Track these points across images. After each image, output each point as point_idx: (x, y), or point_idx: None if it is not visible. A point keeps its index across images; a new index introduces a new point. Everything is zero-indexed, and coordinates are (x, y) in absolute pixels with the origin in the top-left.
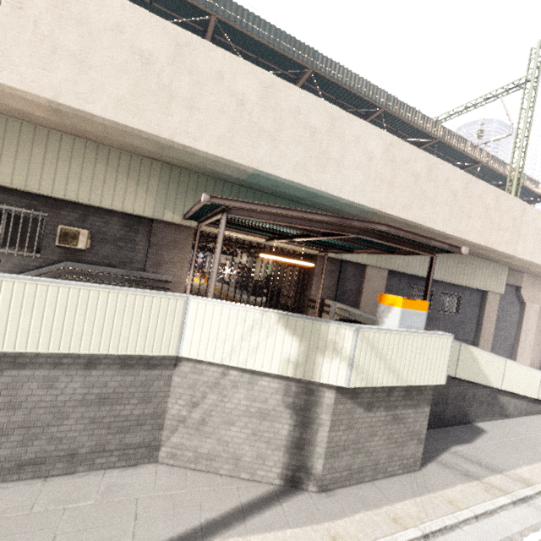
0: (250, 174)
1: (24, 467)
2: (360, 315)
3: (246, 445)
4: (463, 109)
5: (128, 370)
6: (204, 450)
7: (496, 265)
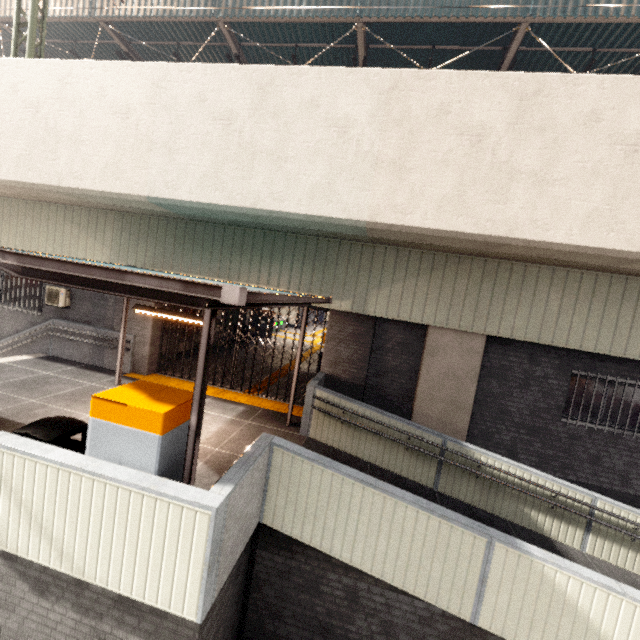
0: (155, 204)
1: None
2: (364, 417)
3: None
4: None
5: None
6: None
7: None
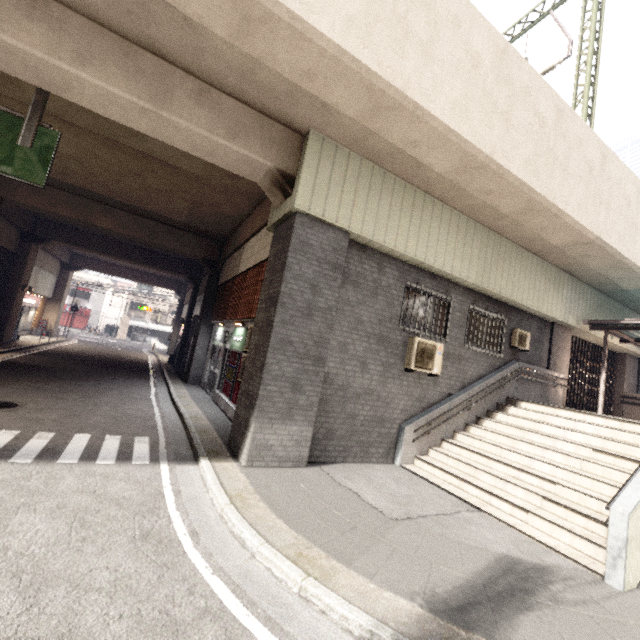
0: None
1: None
2: None
3: None
4: None
5: None
6: None
7: None
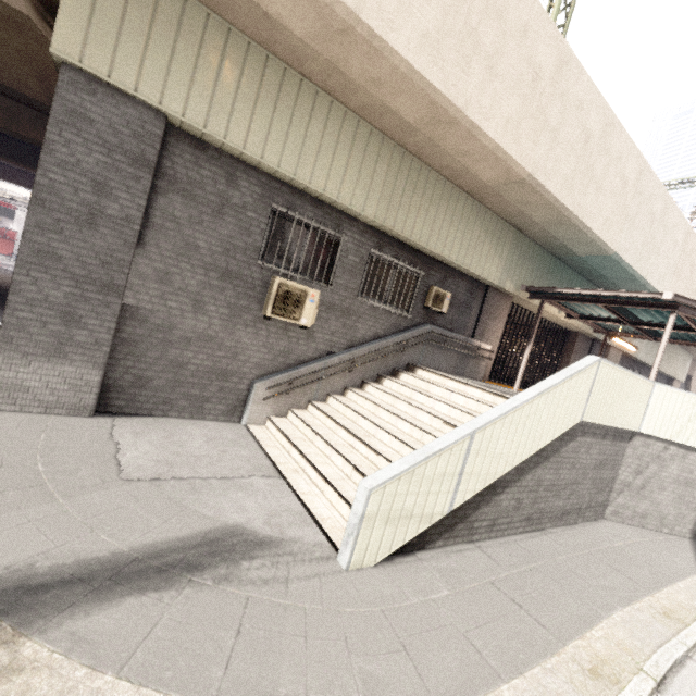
0: (603, 255)
1: (563, 516)
2: None
3: (671, 507)
4: (677, 184)
5: (614, 441)
6: (640, 510)
7: (686, 353)
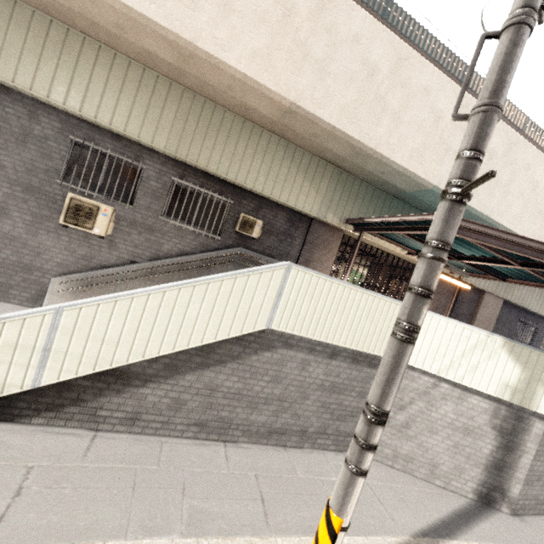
0: (424, 189)
1: (272, 434)
2: None
3: (445, 455)
4: None
5: (356, 365)
6: (403, 451)
7: None
